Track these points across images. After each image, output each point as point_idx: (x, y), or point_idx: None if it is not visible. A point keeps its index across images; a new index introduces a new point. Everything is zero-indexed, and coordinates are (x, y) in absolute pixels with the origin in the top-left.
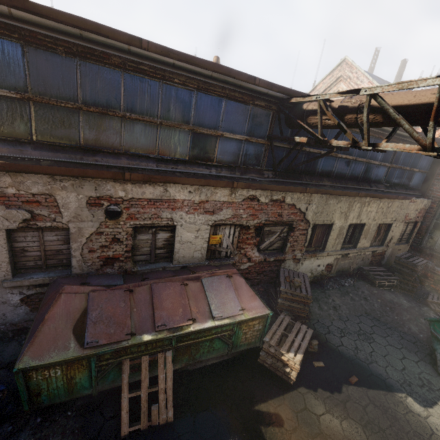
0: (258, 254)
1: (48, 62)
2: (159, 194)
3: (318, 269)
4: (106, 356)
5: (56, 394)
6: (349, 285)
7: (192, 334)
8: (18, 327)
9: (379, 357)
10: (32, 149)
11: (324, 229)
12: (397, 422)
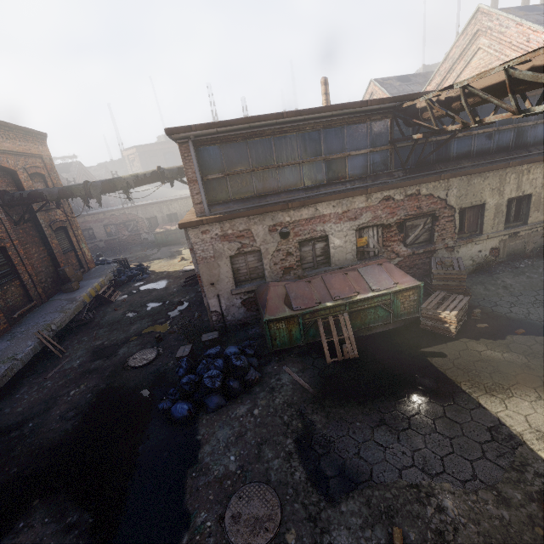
0: (405, 248)
1: (234, 149)
2: (312, 214)
3: (480, 256)
4: (307, 316)
5: (283, 341)
6: (526, 266)
7: (359, 302)
8: (242, 322)
9: None
10: (233, 205)
11: (475, 211)
12: None
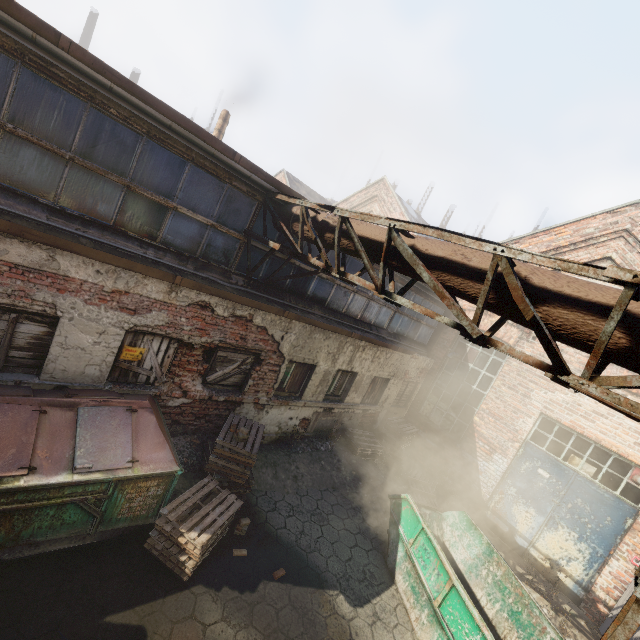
0: (201, 387)
1: None
2: (38, 262)
3: (290, 424)
4: None
5: None
6: (326, 450)
7: (21, 493)
8: None
9: (325, 545)
10: None
11: (304, 370)
12: (312, 628)
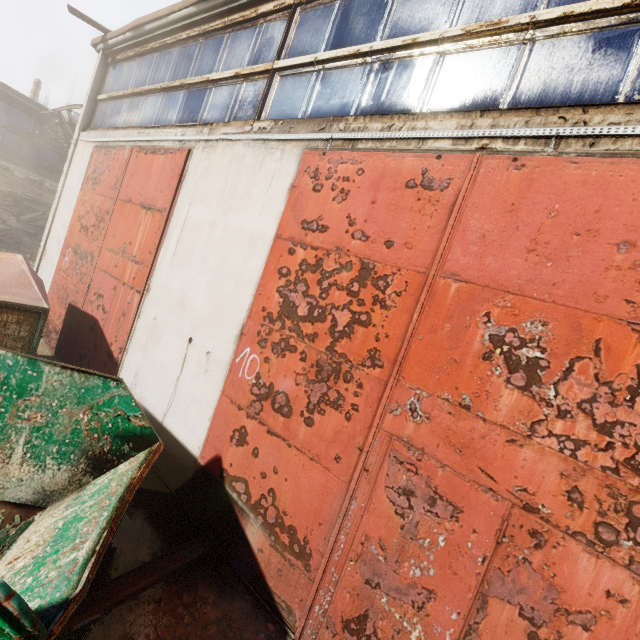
0: (16, 222)
1: None
2: None
3: None
4: None
5: None
6: None
7: None
8: None
9: None
10: None
11: None
12: None
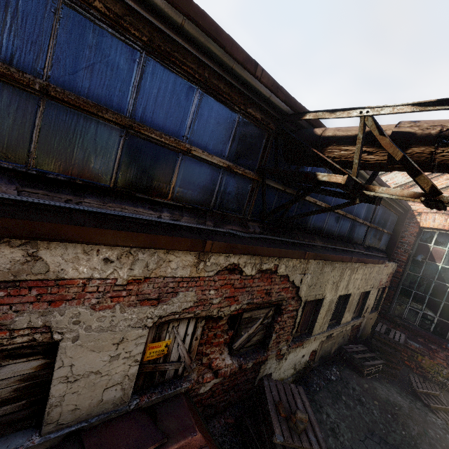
0: (230, 359)
1: None
2: (9, 269)
3: (302, 361)
4: None
5: None
6: (336, 379)
7: None
8: None
9: None
10: None
11: (312, 305)
12: None
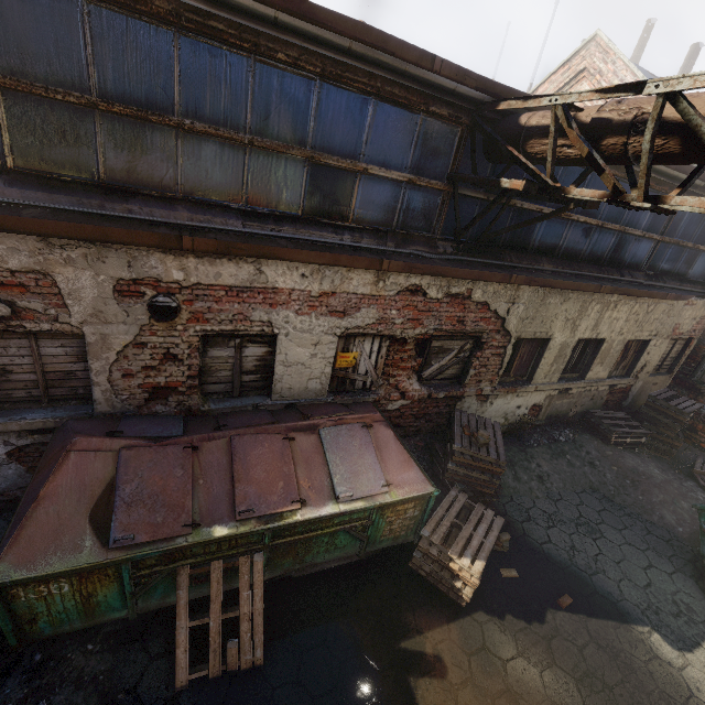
0: (418, 385)
1: (23, 3)
2: (248, 279)
3: (517, 413)
4: (148, 561)
5: (64, 620)
6: (566, 440)
7: (300, 525)
8: (7, 497)
9: (609, 564)
10: (6, 184)
11: (533, 346)
12: (633, 675)
